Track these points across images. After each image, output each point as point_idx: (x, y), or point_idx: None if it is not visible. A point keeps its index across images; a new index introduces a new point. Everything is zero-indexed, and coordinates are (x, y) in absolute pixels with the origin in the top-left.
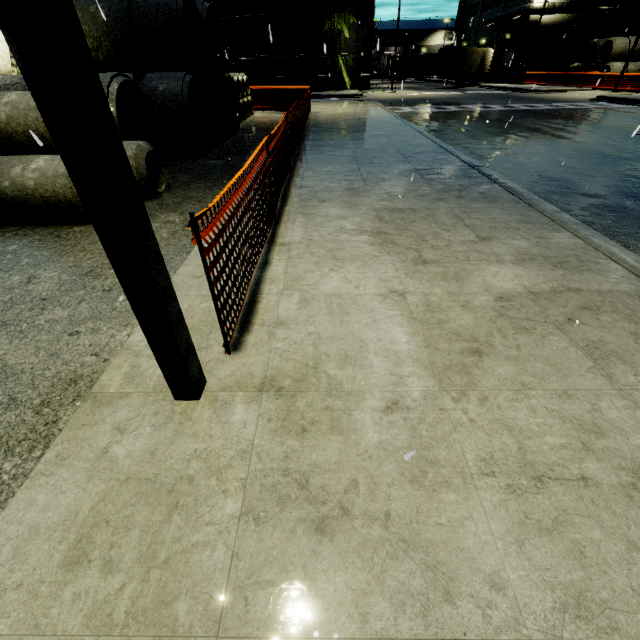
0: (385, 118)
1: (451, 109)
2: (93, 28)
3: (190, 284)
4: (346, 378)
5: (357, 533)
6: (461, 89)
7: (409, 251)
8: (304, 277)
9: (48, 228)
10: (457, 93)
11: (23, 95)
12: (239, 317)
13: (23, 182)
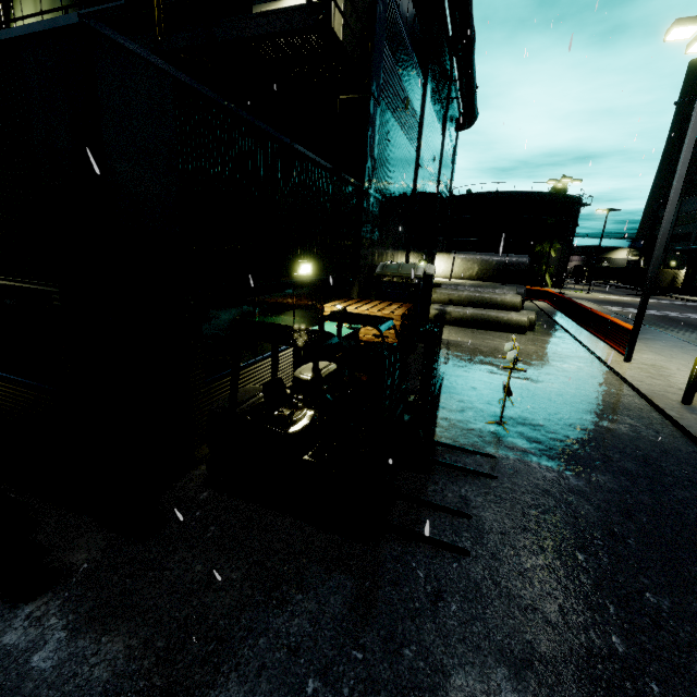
0: (608, 313)
1: (652, 313)
2: (488, 267)
3: (598, 350)
4: (664, 366)
5: (679, 375)
6: (653, 297)
7: (667, 356)
8: (634, 354)
9: (510, 334)
10: (651, 301)
11: (513, 295)
12: (623, 357)
13: (511, 319)
